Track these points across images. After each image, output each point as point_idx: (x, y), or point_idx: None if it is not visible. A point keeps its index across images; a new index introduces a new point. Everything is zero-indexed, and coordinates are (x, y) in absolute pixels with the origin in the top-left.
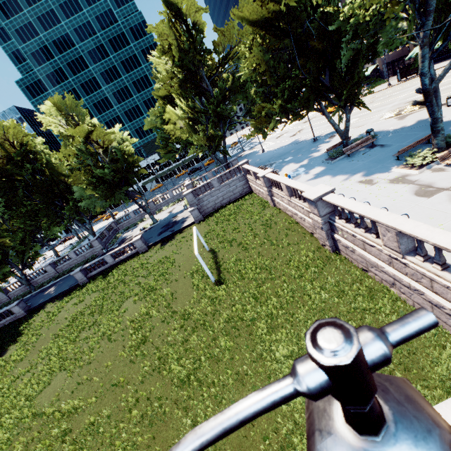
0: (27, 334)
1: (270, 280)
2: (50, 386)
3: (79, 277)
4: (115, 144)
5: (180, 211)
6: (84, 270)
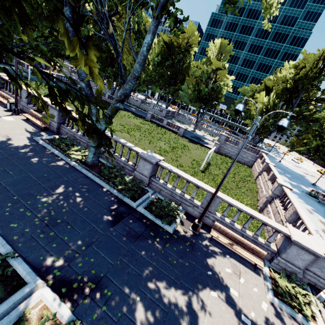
0: (118, 113)
1: (223, 191)
2: (122, 133)
3: (148, 116)
4: (222, 83)
5: (208, 139)
6: (152, 115)
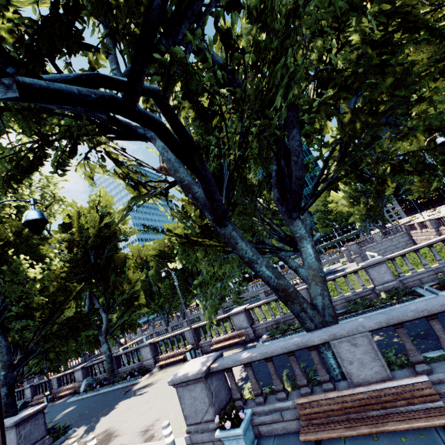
0: None
1: None
2: None
3: (262, 297)
4: None
5: (337, 267)
6: (265, 292)
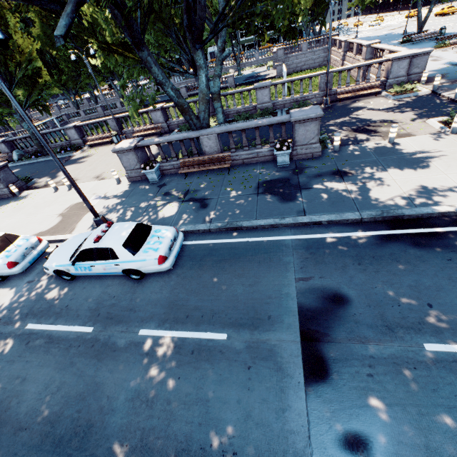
0: None
1: None
2: None
3: (183, 92)
4: None
5: (262, 71)
6: (186, 88)
